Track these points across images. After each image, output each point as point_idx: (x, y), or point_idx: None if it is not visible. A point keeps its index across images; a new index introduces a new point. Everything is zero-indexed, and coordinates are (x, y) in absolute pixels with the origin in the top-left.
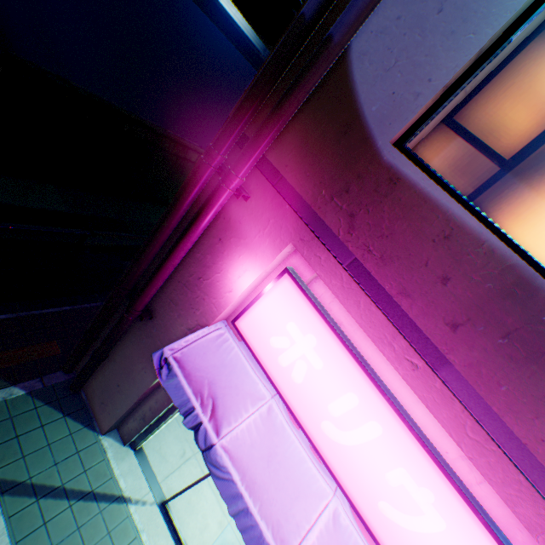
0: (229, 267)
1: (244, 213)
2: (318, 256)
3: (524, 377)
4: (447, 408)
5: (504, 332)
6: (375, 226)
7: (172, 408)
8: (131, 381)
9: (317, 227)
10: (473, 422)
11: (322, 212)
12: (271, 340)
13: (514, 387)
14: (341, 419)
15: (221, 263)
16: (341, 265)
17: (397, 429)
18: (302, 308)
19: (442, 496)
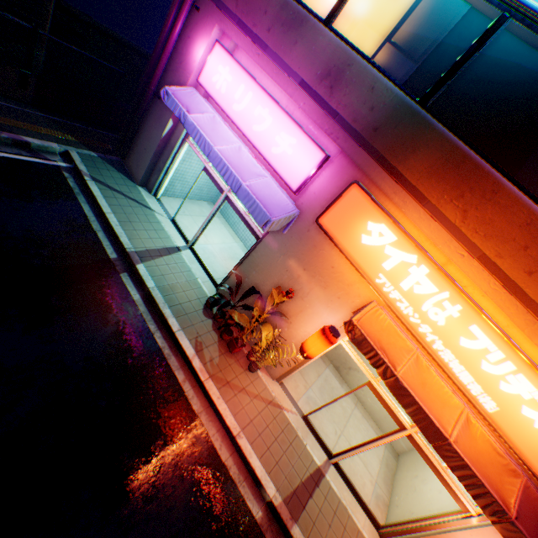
0: (194, 51)
1: (198, 19)
2: (227, 26)
3: (287, 40)
4: (269, 67)
5: (282, 25)
6: (245, 2)
7: (174, 158)
8: (152, 142)
9: (226, 12)
10: (276, 67)
11: (227, 4)
12: (213, 80)
13: (285, 45)
14: (239, 100)
15: (190, 50)
16: (235, 26)
17: (257, 91)
18: (224, 57)
19: (271, 108)
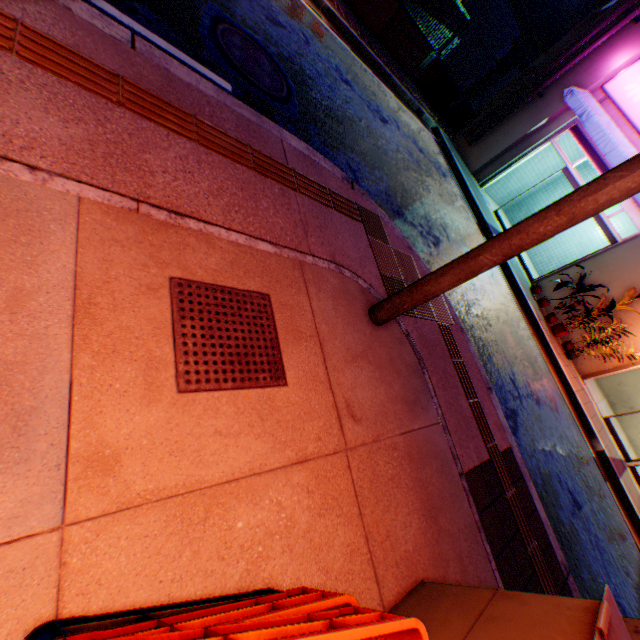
0: (610, 59)
1: (631, 31)
2: None
3: None
4: None
5: None
6: None
7: (524, 155)
8: (509, 136)
9: None
10: None
11: None
12: (624, 88)
13: None
14: None
15: (605, 58)
16: None
17: None
18: None
19: None
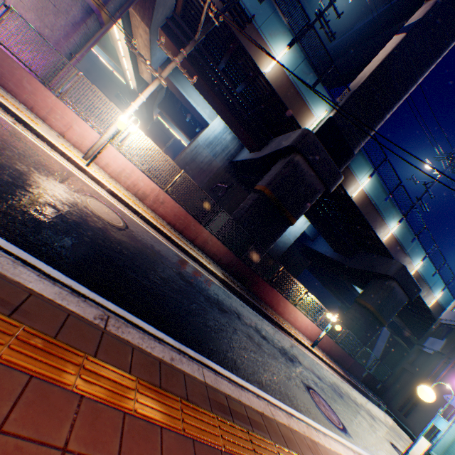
0: (452, 380)
1: (452, 369)
2: None
3: None
4: None
5: None
6: None
7: None
8: (425, 413)
9: None
10: None
11: None
12: None
13: None
14: None
15: (449, 379)
16: None
17: None
18: None
19: None
